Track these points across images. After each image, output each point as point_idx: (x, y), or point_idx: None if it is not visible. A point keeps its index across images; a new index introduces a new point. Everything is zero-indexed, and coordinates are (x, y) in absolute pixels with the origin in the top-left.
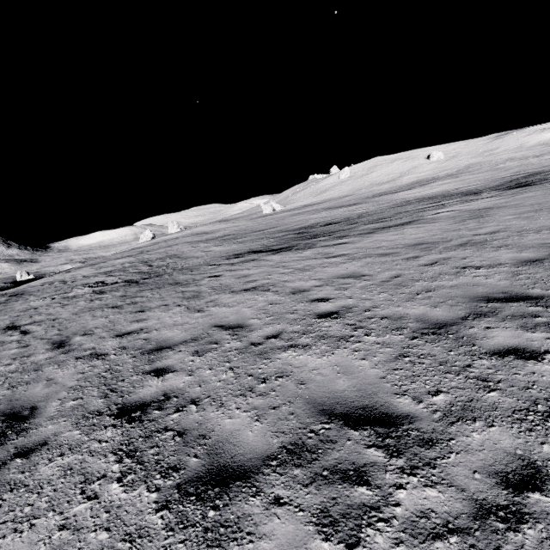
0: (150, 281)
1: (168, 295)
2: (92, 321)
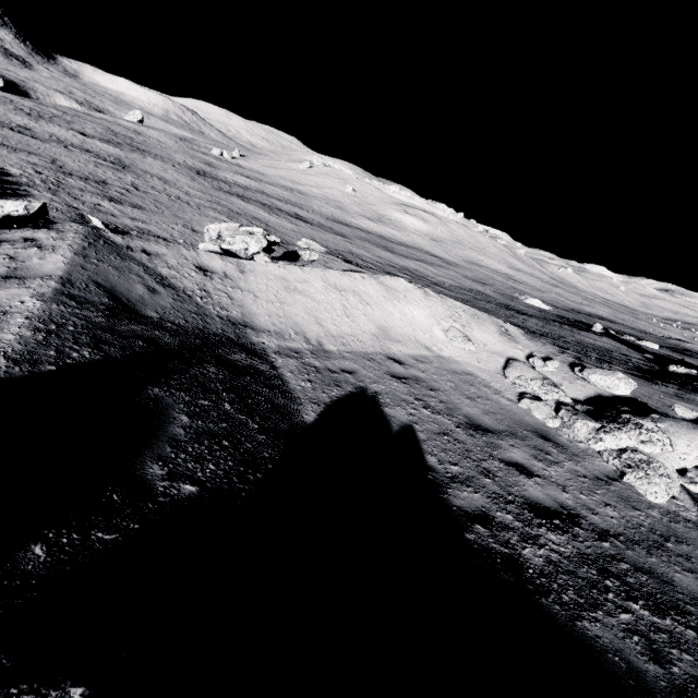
0: (34, 117)
1: (27, 118)
2: (2, 111)
